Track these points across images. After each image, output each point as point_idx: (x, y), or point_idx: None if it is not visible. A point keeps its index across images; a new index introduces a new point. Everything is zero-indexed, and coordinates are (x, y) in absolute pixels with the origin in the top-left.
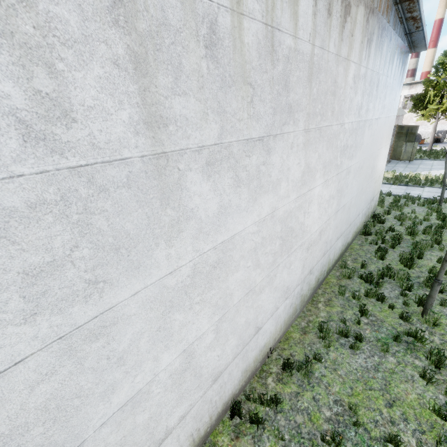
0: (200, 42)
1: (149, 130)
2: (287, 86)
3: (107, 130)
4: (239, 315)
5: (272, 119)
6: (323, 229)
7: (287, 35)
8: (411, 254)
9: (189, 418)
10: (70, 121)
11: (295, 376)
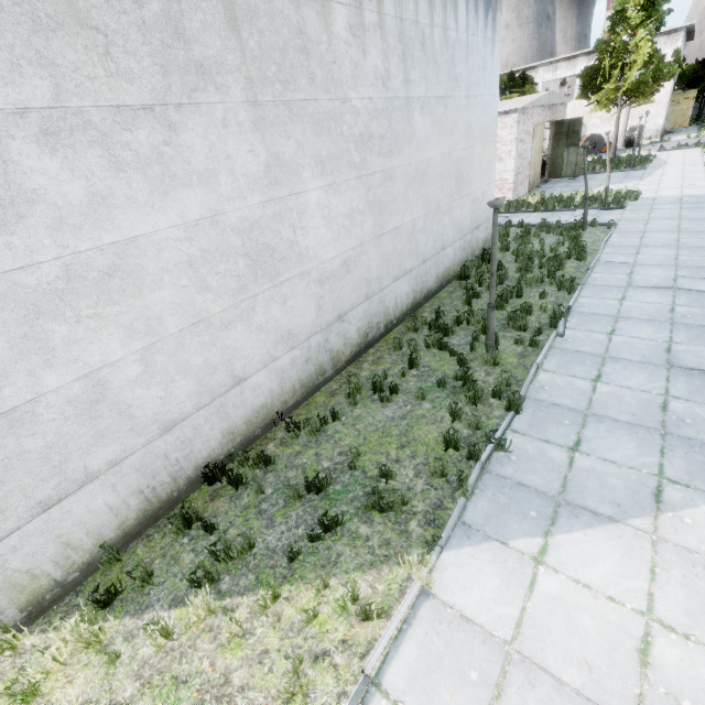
0: None
1: None
2: (182, 35)
3: None
4: (187, 351)
5: (164, 81)
6: (350, 258)
7: None
8: (505, 292)
9: (128, 467)
10: None
11: (303, 438)
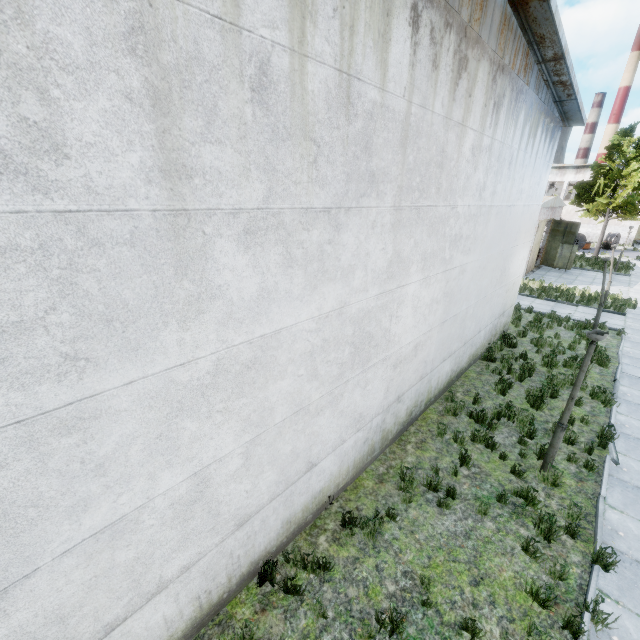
0: (245, 84)
1: (166, 180)
2: (369, 148)
3: (110, 173)
4: (282, 440)
5: (345, 187)
6: (420, 343)
7: (371, 86)
8: (541, 391)
9: (196, 571)
10: (62, 157)
11: (358, 537)
